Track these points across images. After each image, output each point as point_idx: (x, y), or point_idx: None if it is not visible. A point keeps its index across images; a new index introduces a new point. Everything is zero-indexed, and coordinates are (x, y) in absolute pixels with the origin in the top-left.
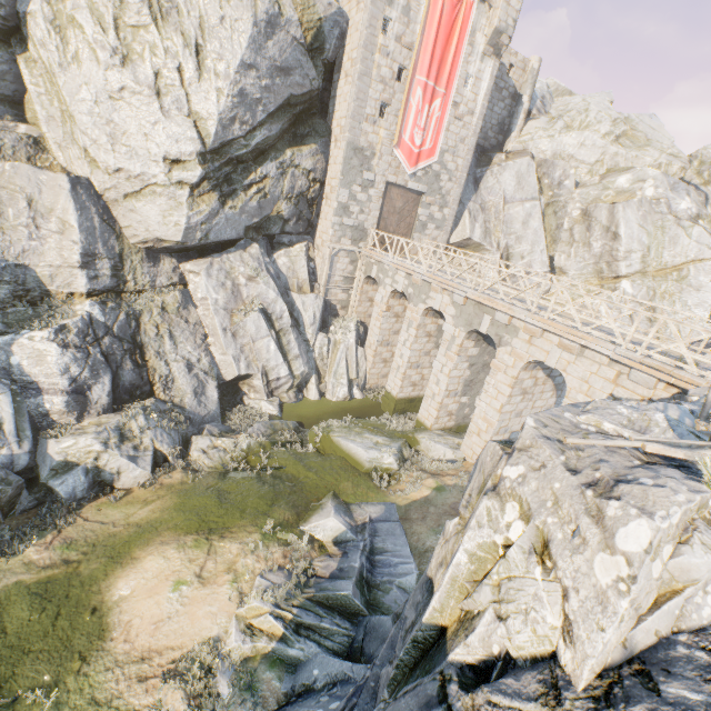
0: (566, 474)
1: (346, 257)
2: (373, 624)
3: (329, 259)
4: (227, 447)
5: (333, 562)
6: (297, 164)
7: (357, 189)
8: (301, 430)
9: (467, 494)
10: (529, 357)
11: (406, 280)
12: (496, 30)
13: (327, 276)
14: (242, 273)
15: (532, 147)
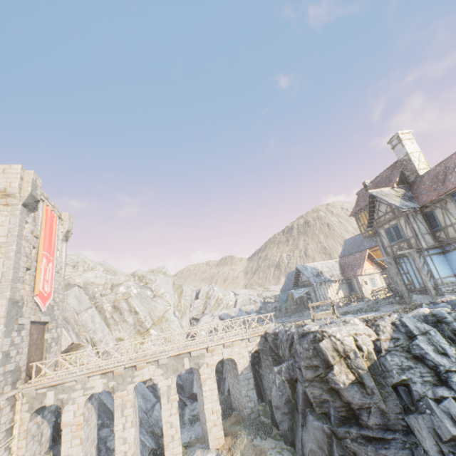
0: (341, 326)
1: (7, 405)
2: None
3: None
4: None
5: None
6: None
7: (15, 334)
8: None
9: (331, 358)
10: (216, 361)
11: (103, 379)
12: (68, 230)
13: None
14: None
15: (73, 281)
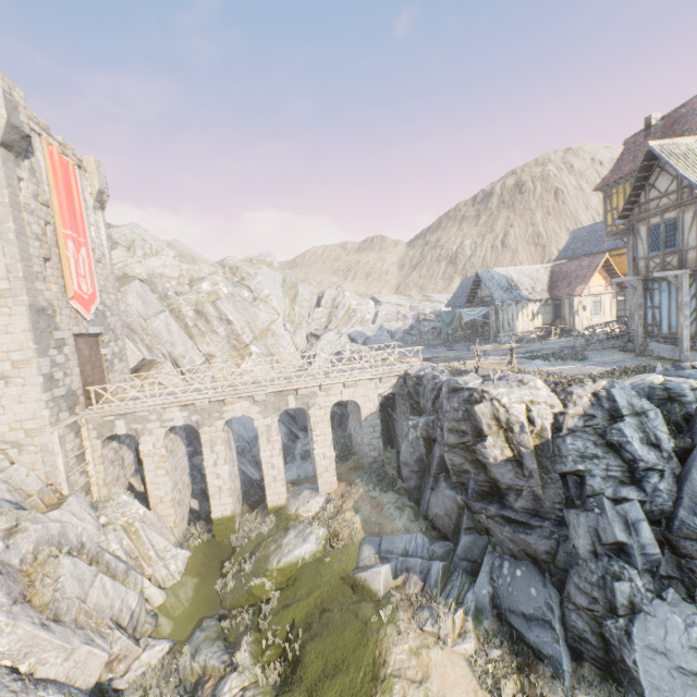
0: (514, 389)
1: (70, 432)
2: (463, 551)
3: (60, 445)
4: (242, 685)
5: (413, 577)
6: None
7: (54, 352)
8: (220, 617)
9: (486, 427)
10: (332, 403)
11: (183, 412)
12: (99, 190)
13: (65, 466)
14: None
15: (130, 271)
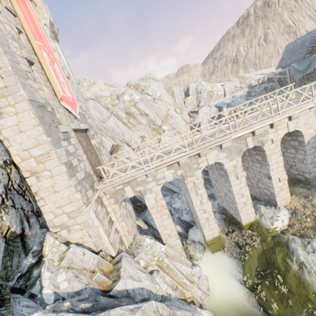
0: None
1: (97, 205)
2: None
3: (97, 219)
4: None
5: None
6: None
7: (64, 144)
8: None
9: None
10: (280, 136)
11: (170, 170)
12: (50, 22)
13: (106, 234)
14: None
15: (84, 96)
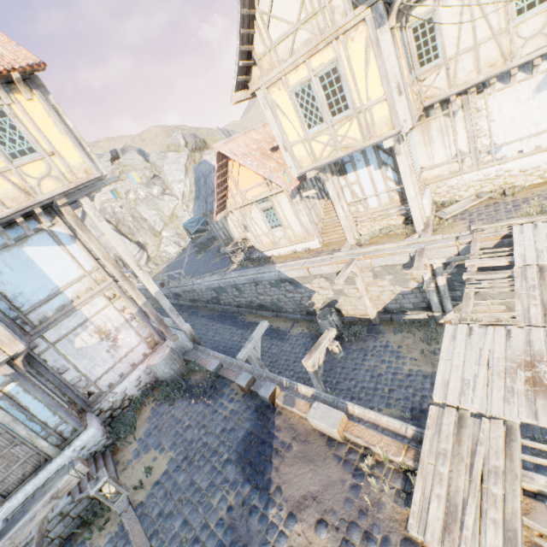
0: None
1: None
2: None
3: None
4: None
5: None
6: None
7: None
8: None
9: None
10: None
11: None
12: None
13: None
14: None
15: None
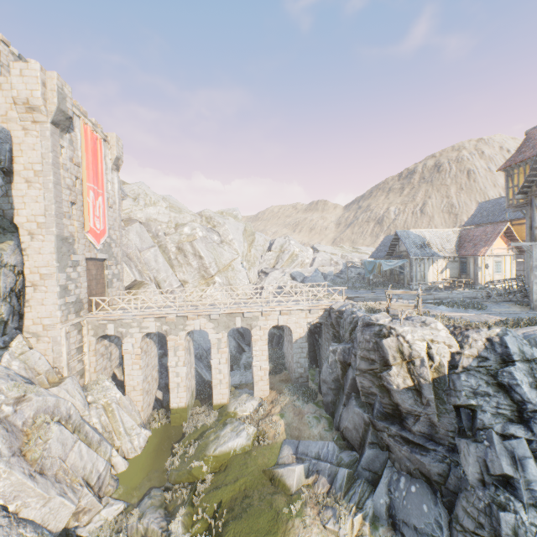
0: (417, 328)
1: (74, 329)
2: (366, 462)
3: (66, 338)
4: None
5: (322, 479)
6: (5, 263)
7: (70, 270)
8: (165, 488)
9: (391, 358)
10: (270, 326)
11: (157, 322)
12: (117, 157)
13: (67, 354)
14: (5, 401)
15: (134, 216)
